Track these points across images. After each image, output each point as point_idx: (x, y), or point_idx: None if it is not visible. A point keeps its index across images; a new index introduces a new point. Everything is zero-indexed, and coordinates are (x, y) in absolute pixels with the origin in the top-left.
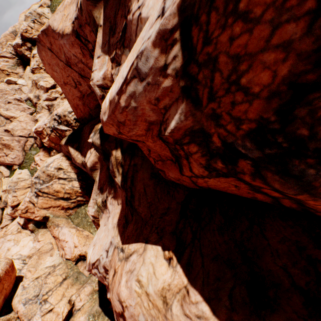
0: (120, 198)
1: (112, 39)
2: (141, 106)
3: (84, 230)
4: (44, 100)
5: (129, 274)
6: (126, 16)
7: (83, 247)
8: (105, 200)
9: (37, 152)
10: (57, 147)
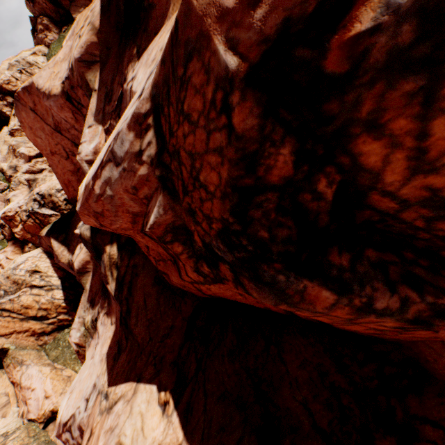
0: (114, 314)
1: (107, 107)
2: (118, 194)
3: (64, 369)
4: (24, 172)
5: (108, 434)
6: (123, 84)
7: (59, 397)
8: (95, 319)
9: (3, 247)
10: (36, 239)
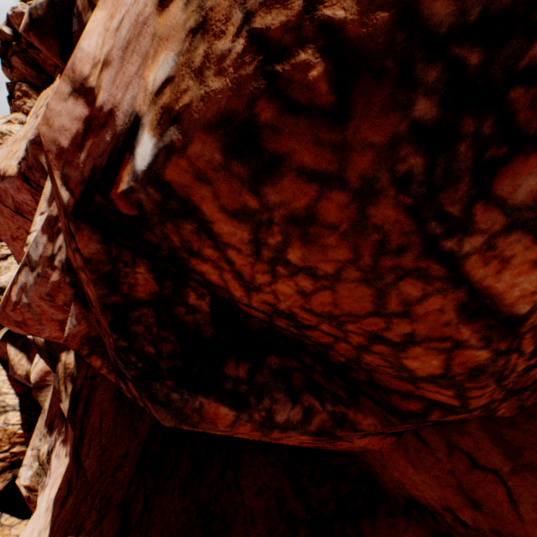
0: (69, 442)
1: None
2: (34, 302)
3: (14, 525)
4: None
5: None
6: None
7: None
8: (51, 449)
9: None
10: None
